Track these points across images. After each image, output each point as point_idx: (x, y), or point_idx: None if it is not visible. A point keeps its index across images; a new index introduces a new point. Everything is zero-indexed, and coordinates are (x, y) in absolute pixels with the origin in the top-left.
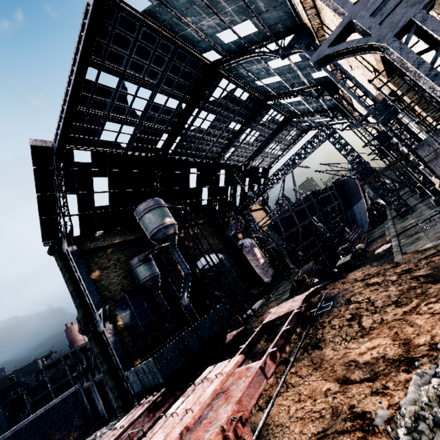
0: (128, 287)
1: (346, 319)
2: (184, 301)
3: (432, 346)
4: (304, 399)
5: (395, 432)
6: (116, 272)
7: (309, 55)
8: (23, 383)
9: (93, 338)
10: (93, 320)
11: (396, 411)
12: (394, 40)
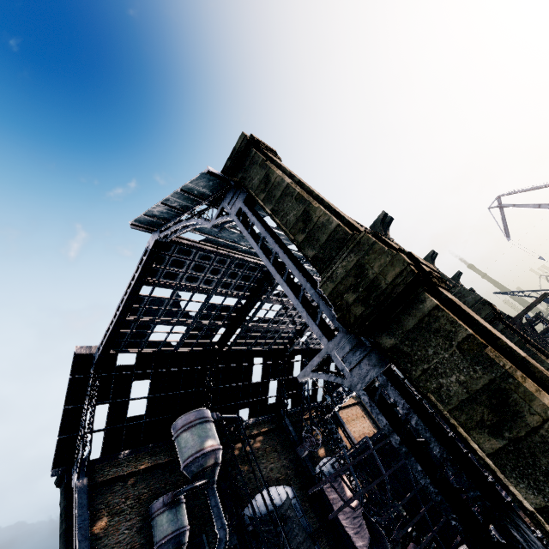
0: None
1: None
2: None
3: None
4: None
5: None
6: (130, 520)
7: None
8: None
9: None
10: None
11: None
12: (364, 394)
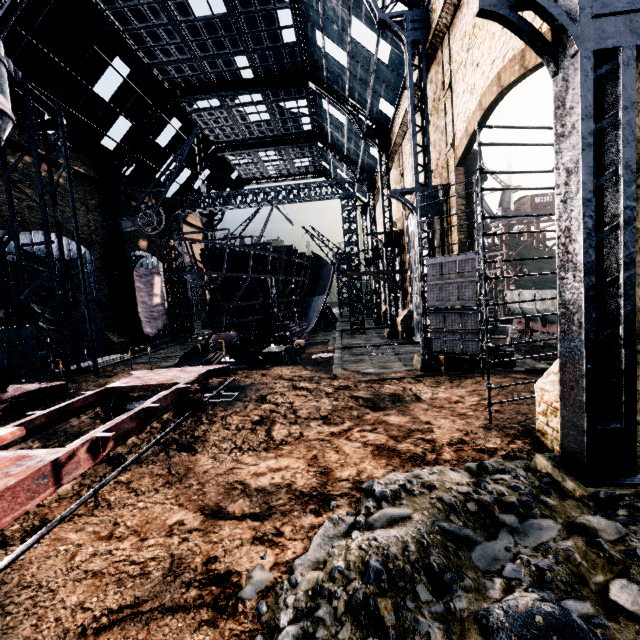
0: None
1: (251, 420)
2: None
3: (356, 483)
4: (122, 534)
5: (272, 613)
6: None
7: (409, 56)
8: None
9: None
10: None
11: (283, 575)
12: (590, 58)
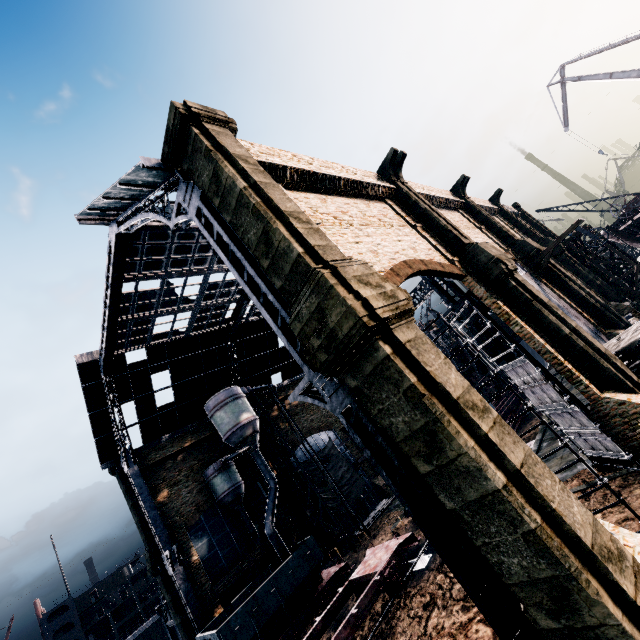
0: (205, 504)
1: (423, 602)
2: (268, 528)
3: None
4: None
5: None
6: (189, 487)
7: None
8: (107, 600)
9: (163, 584)
10: (162, 560)
11: None
12: (342, 417)
